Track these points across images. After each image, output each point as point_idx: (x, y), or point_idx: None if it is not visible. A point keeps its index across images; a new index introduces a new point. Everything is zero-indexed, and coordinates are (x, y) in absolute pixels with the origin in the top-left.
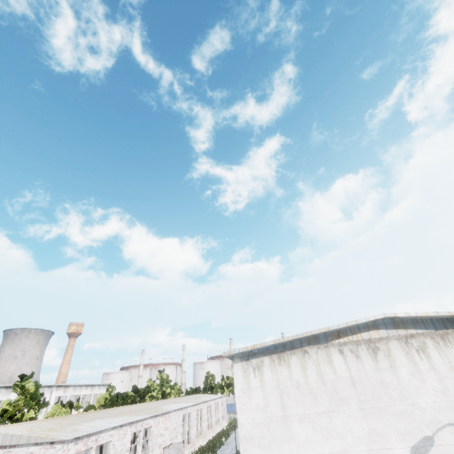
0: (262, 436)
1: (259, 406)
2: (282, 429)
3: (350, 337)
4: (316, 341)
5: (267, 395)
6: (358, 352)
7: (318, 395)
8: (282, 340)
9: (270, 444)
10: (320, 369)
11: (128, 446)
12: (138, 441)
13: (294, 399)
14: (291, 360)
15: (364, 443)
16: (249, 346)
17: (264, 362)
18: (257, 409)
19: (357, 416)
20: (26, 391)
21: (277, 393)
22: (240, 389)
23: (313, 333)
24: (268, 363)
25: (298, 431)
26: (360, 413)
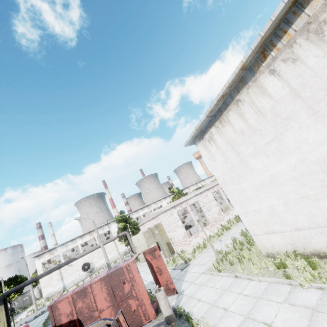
0: (232, 178)
1: (222, 162)
2: (243, 168)
3: (278, 45)
4: (243, 84)
5: (224, 153)
6: (294, 54)
7: (262, 129)
8: (210, 109)
9: (239, 180)
10: (256, 107)
11: (213, 198)
12: (220, 194)
13: (243, 144)
14: (230, 117)
15: (325, 143)
16: (193, 131)
17: (212, 132)
18: (222, 164)
19: (309, 124)
20: (175, 192)
21: (230, 147)
22: (207, 158)
23: (230, 81)
24: (215, 131)
25: (255, 164)
26: (312, 119)
